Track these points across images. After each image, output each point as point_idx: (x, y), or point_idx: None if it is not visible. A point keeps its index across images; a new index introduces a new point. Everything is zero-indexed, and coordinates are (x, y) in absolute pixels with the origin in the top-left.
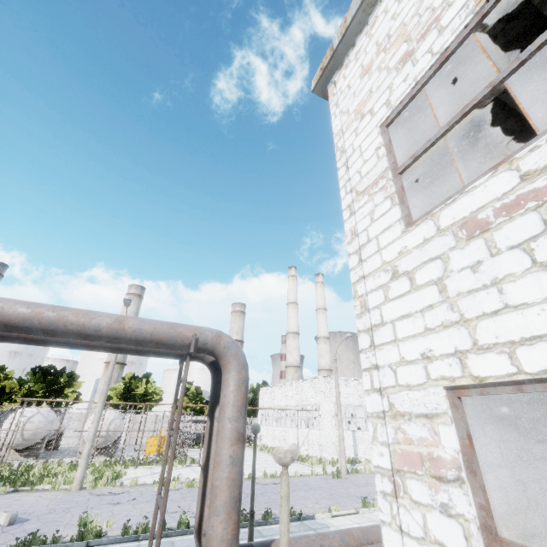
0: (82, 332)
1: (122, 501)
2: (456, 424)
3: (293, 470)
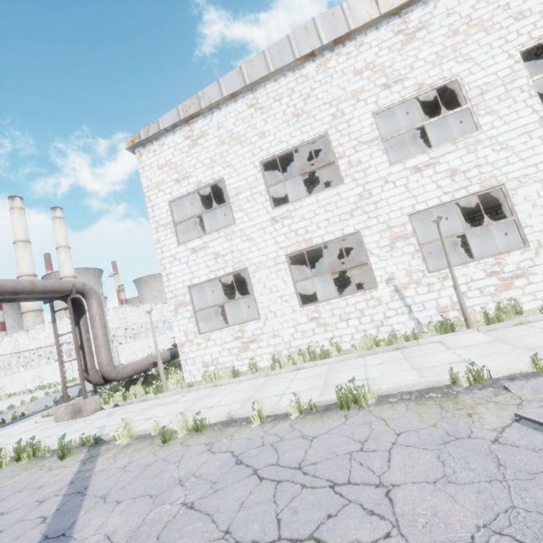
0: (15, 291)
1: None
2: (190, 294)
3: None
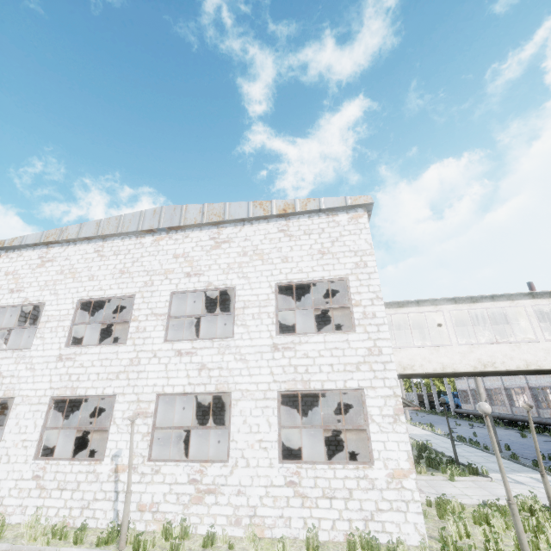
0: None
1: None
2: None
3: None
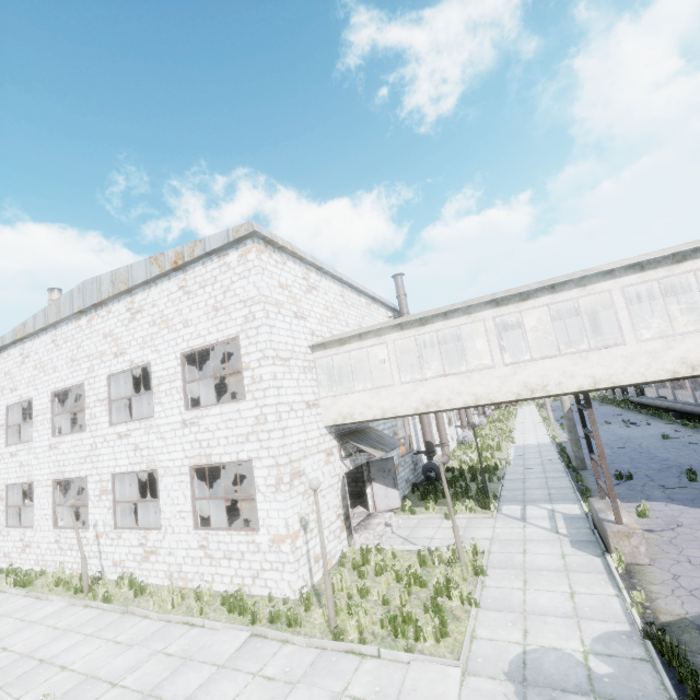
0: None
1: None
2: (6, 491)
3: None
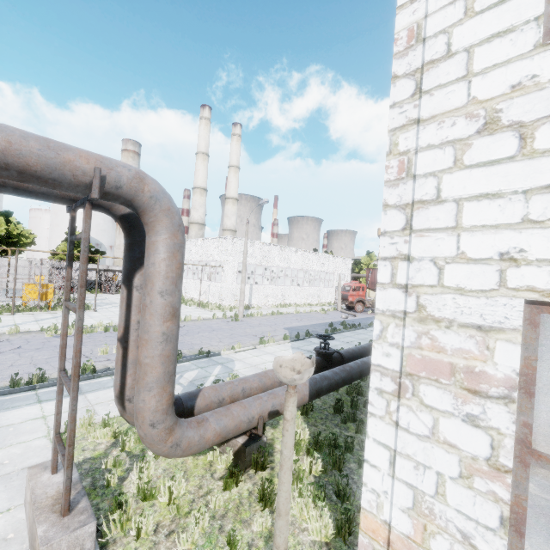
0: None
1: (2, 350)
2: (525, 343)
3: (195, 315)
